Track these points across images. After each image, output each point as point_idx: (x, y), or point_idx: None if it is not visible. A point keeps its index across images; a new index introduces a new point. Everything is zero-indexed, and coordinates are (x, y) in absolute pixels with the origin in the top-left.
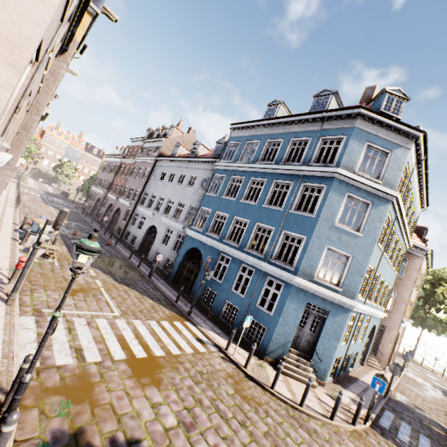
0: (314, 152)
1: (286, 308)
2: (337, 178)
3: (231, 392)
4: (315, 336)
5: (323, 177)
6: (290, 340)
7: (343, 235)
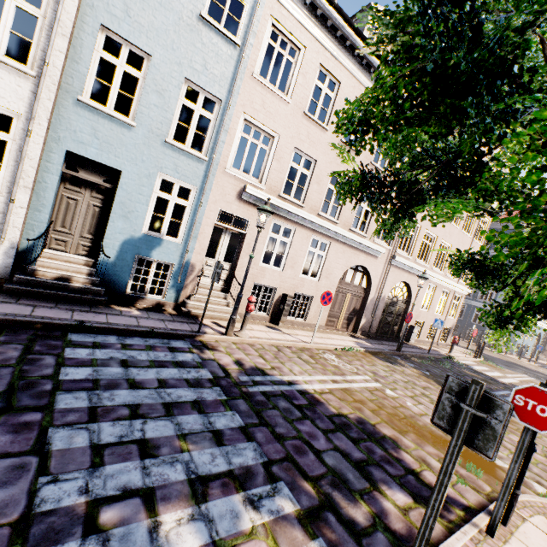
0: None
1: None
2: None
3: None
4: None
5: None
6: None
7: None
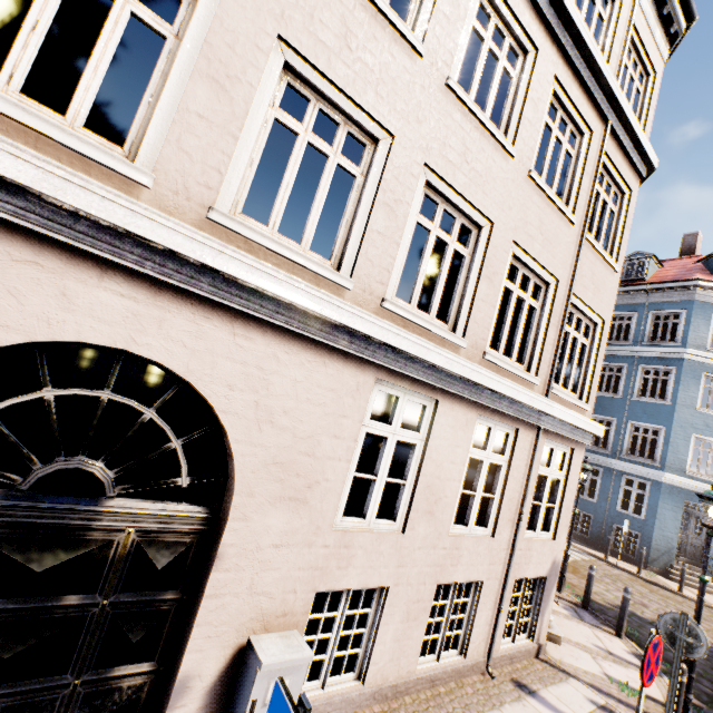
0: (646, 329)
1: (660, 509)
2: (687, 359)
3: (647, 591)
4: (702, 540)
5: (668, 358)
6: (674, 545)
7: (709, 420)
